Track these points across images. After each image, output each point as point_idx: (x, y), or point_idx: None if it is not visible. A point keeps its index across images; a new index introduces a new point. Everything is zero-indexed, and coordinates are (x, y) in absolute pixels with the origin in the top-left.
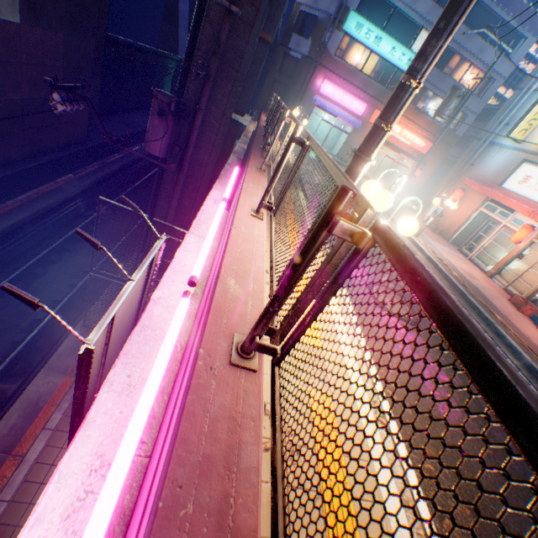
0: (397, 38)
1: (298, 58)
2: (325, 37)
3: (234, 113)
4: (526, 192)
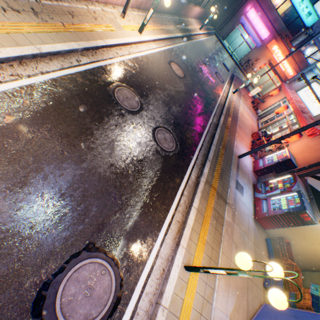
0: None
1: None
2: None
3: None
4: (302, 96)
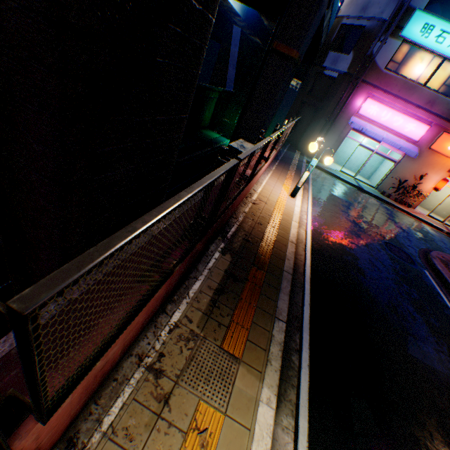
0: None
1: (334, 76)
2: (373, 47)
3: (244, 140)
4: None
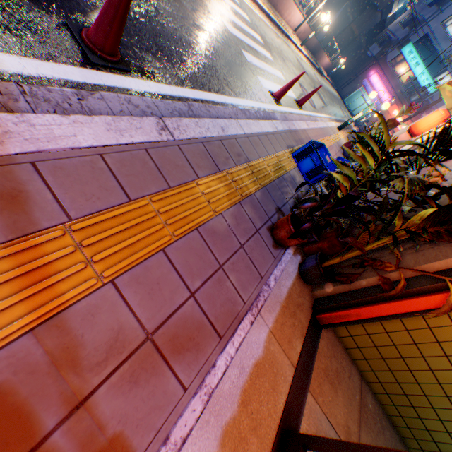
0: (429, 69)
1: (369, 56)
2: (388, 50)
3: None
4: None
